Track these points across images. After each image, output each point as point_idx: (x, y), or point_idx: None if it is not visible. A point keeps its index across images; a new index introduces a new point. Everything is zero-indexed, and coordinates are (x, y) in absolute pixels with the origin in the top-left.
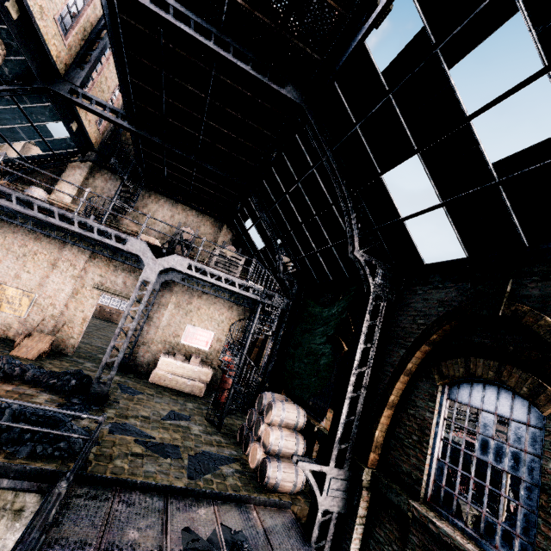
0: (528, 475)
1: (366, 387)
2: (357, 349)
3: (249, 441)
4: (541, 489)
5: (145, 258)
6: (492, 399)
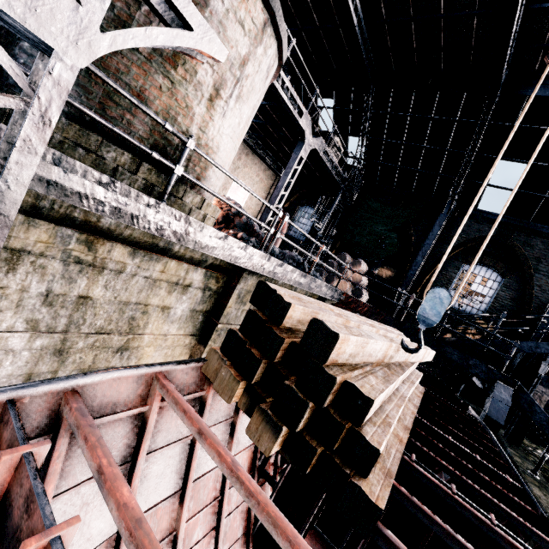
0: (488, 295)
1: (425, 260)
2: (432, 243)
3: (332, 278)
4: (494, 298)
5: (307, 136)
6: (483, 272)
